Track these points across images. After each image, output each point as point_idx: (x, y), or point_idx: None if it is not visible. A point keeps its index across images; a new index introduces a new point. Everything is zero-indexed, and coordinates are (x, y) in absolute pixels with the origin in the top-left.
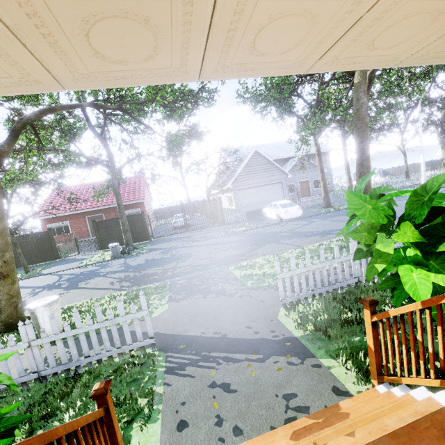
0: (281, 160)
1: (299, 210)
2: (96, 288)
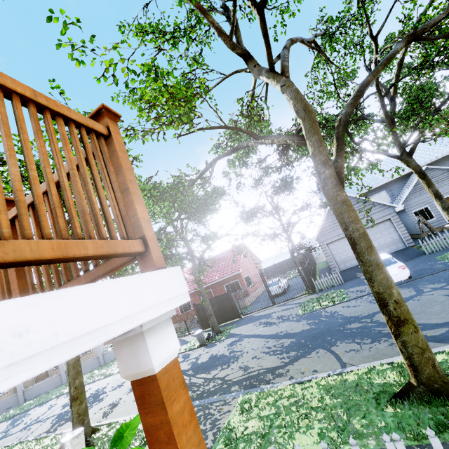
0: (398, 180)
1: (401, 270)
2: None
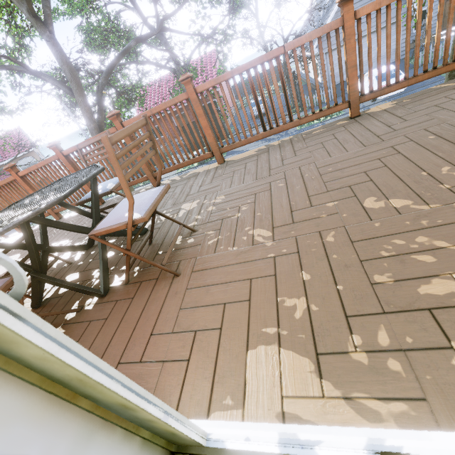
0: None
1: None
2: None
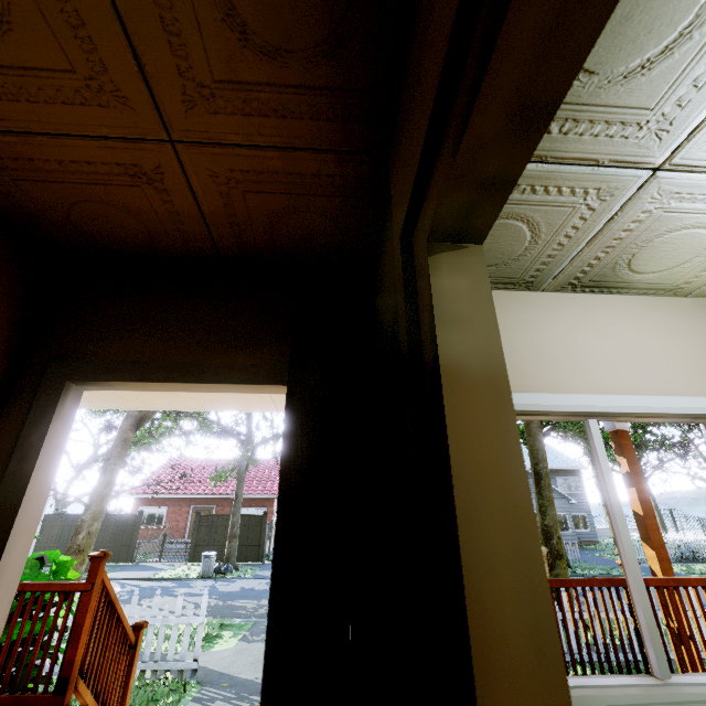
0: None
1: None
2: (161, 608)
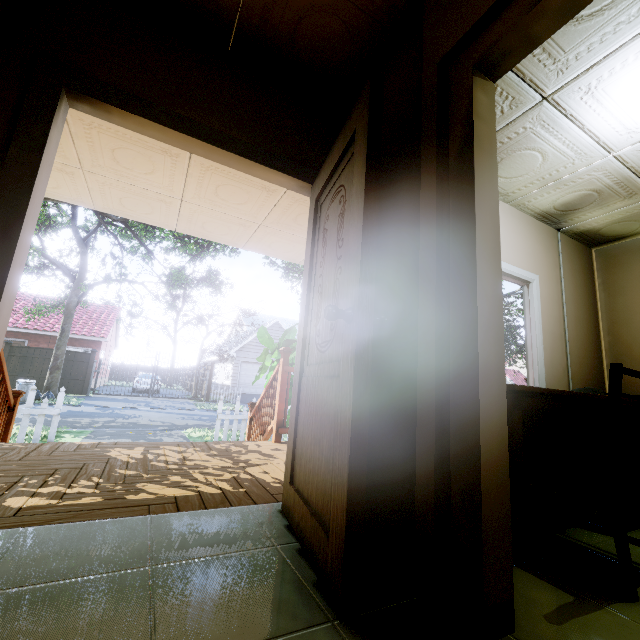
0: None
1: None
2: None
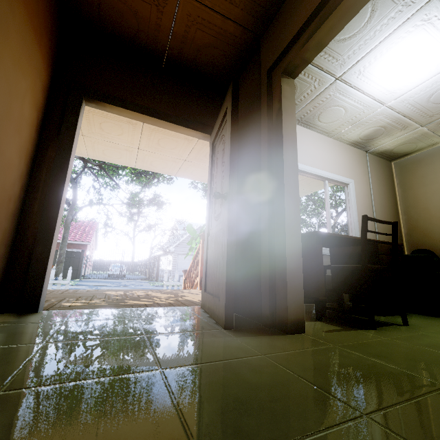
0: None
1: None
2: None
